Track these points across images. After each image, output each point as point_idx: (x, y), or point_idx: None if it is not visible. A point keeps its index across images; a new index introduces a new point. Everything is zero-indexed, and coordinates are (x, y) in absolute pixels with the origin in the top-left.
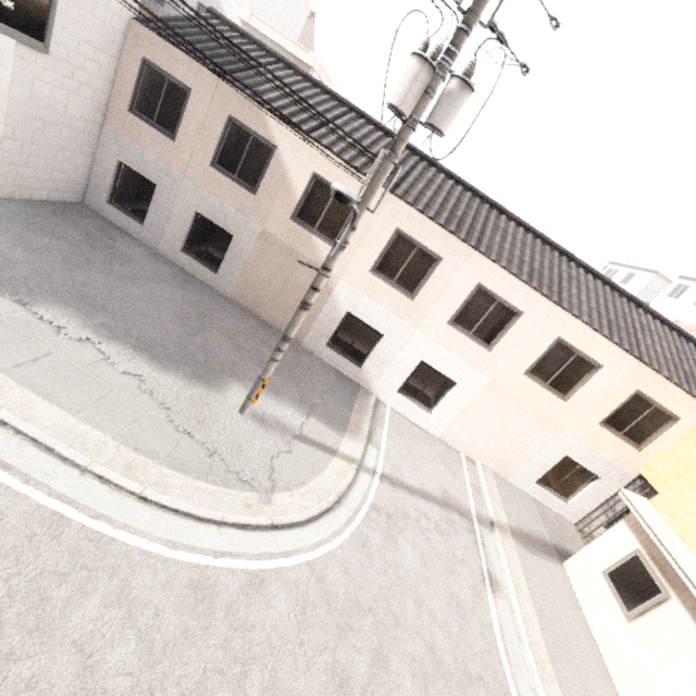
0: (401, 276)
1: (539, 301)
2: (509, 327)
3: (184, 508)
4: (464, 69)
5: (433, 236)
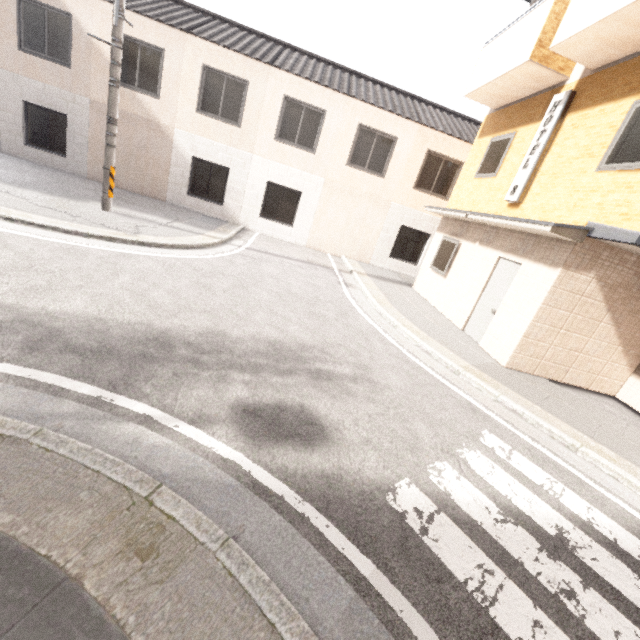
0: (223, 109)
1: (334, 97)
2: (321, 128)
3: (50, 225)
4: None
5: (234, 63)
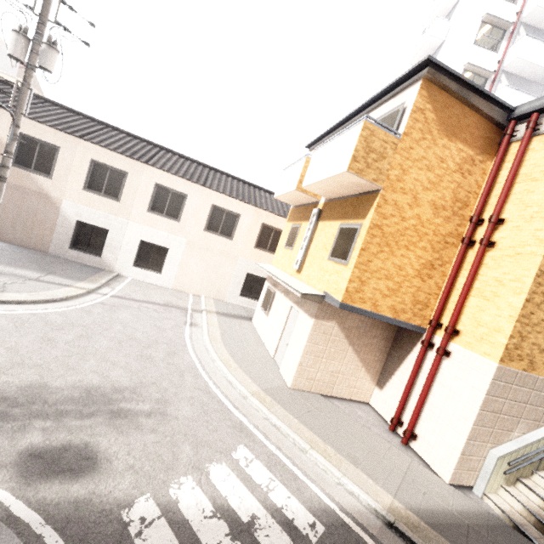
0: (106, 189)
1: (193, 186)
2: (184, 205)
3: None
4: (46, 39)
5: (117, 160)
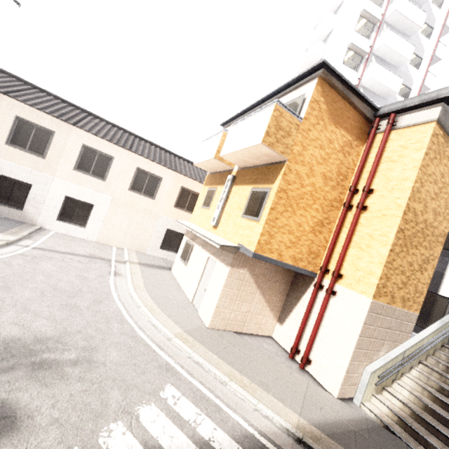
0: (31, 145)
1: (120, 150)
2: (110, 166)
3: None
4: None
5: (43, 119)
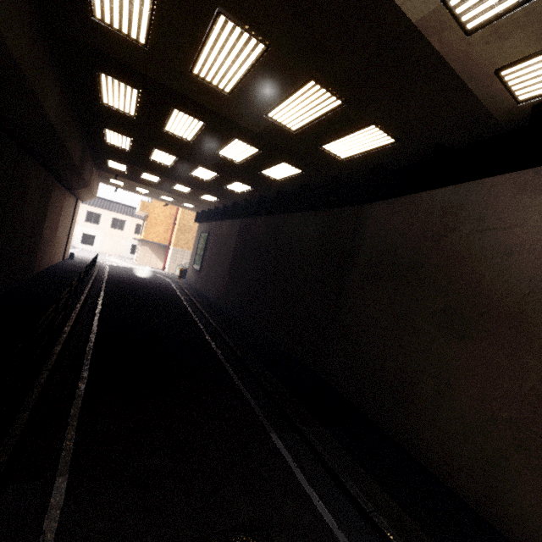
0: None
1: (104, 211)
2: (100, 218)
3: None
4: None
5: None
